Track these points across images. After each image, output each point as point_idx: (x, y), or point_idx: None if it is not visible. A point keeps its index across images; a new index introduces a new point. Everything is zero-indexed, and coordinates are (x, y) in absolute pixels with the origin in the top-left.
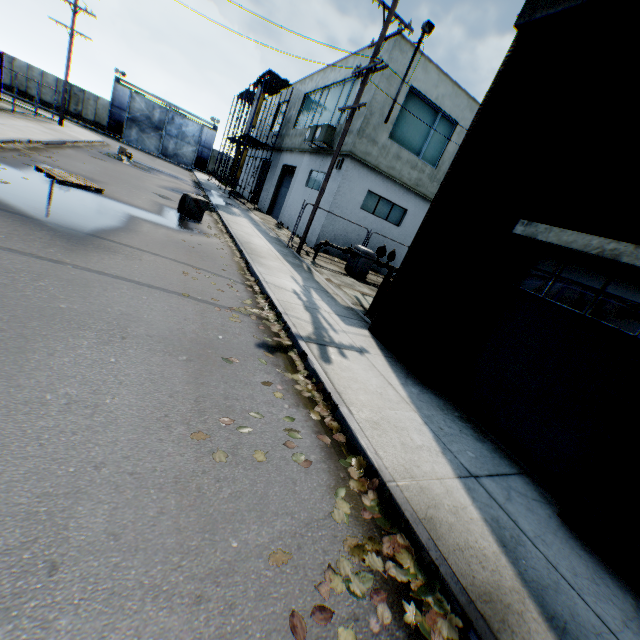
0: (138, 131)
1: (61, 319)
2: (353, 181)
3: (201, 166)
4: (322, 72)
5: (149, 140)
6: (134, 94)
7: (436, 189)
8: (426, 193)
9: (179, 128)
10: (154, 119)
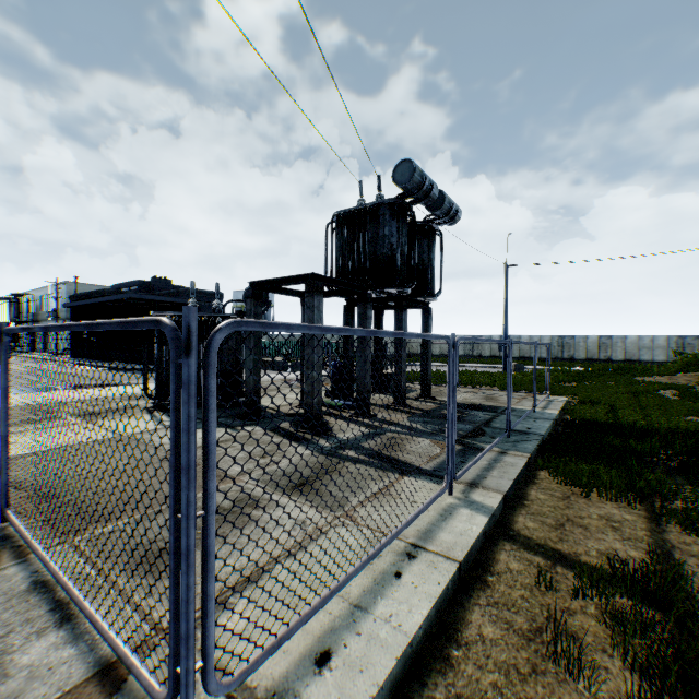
0: None
1: None
2: None
3: None
4: (47, 288)
5: None
6: None
7: None
8: None
9: None
10: None
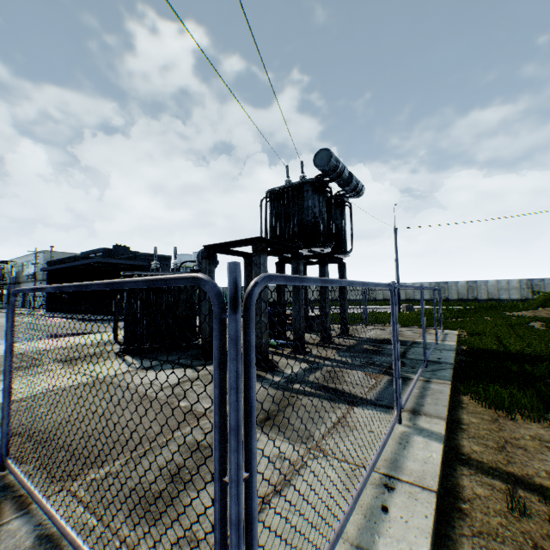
0: None
1: None
2: None
3: None
4: (28, 256)
5: None
6: None
7: None
8: None
9: None
10: None
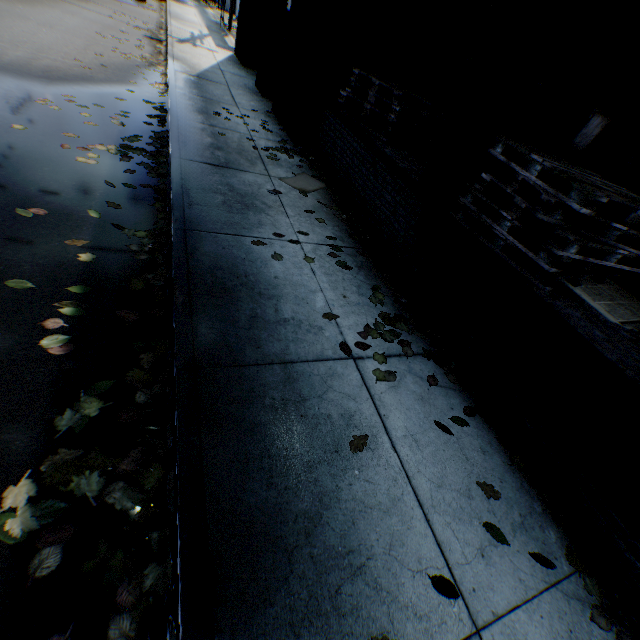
0: None
1: (47, 6)
2: None
3: None
4: None
5: None
6: None
7: None
8: None
9: None
10: None
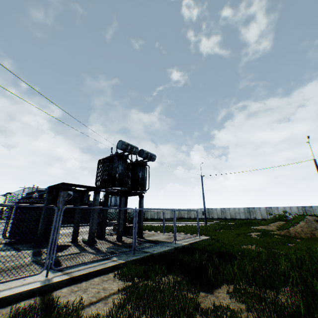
0: None
1: None
2: None
3: None
4: (22, 190)
5: None
6: None
7: None
8: None
9: None
10: None
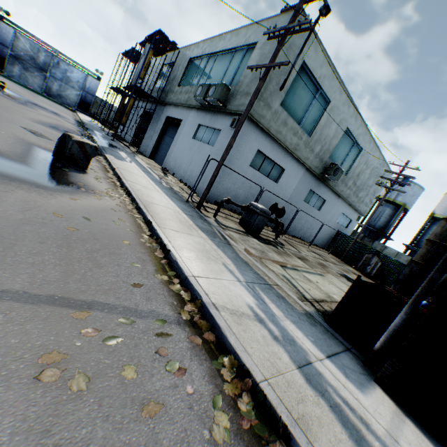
0: (21, 68)
1: None
2: (246, 140)
3: (84, 108)
4: (209, 40)
5: (33, 78)
6: (19, 34)
7: (308, 154)
8: (300, 156)
9: (64, 73)
10: (39, 60)
